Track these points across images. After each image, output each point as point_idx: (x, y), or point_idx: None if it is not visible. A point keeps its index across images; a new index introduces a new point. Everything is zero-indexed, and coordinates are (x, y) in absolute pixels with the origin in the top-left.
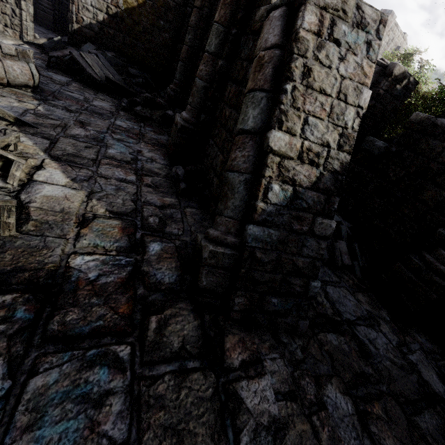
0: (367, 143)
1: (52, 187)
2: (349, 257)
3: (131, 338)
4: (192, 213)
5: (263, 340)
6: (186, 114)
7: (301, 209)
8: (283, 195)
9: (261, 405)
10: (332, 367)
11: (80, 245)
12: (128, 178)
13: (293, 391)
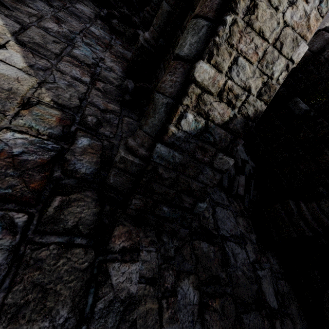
0: (293, 103)
1: (7, 67)
2: (244, 189)
3: (32, 210)
4: (129, 123)
5: (147, 235)
6: (148, 35)
7: (207, 142)
8: (195, 125)
9: (124, 284)
10: (194, 267)
11: (15, 122)
12: (83, 78)
13: (155, 278)
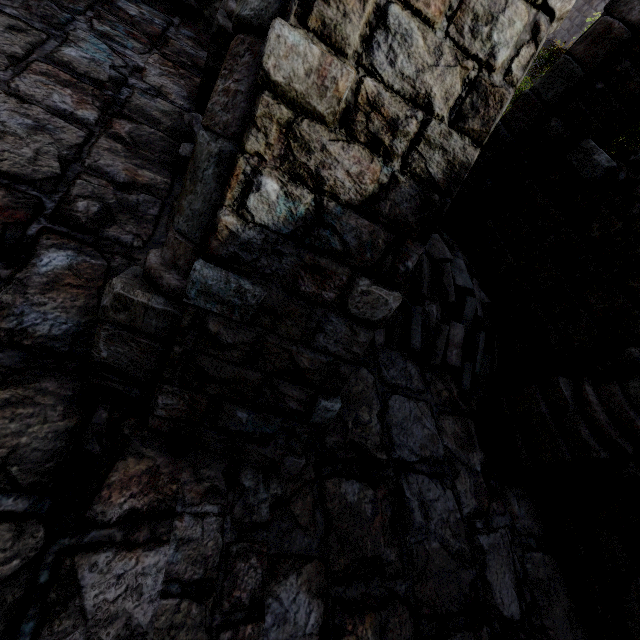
0: (579, 153)
1: None
2: (461, 353)
3: None
4: None
5: (201, 477)
6: (235, 3)
7: (326, 252)
8: (286, 208)
9: (121, 603)
10: (318, 543)
11: None
12: (79, 113)
13: (210, 580)
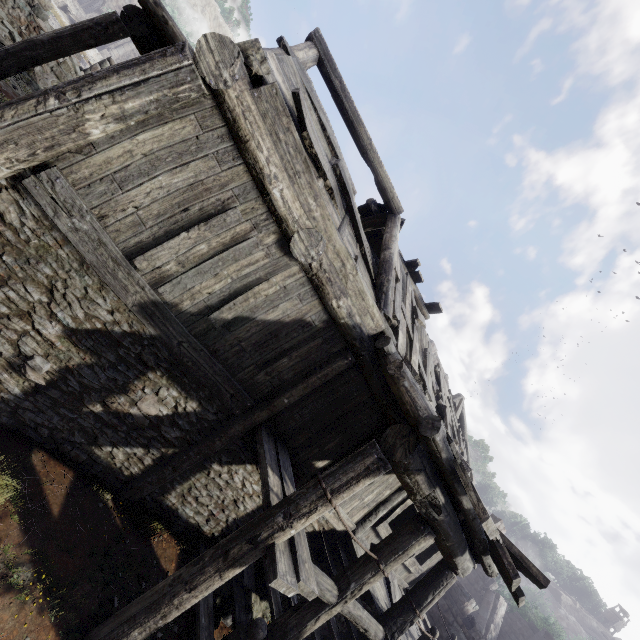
0: None
1: None
2: None
3: None
4: None
5: None
6: None
7: None
8: (490, 637)
9: None
10: None
11: None
12: None
13: None
